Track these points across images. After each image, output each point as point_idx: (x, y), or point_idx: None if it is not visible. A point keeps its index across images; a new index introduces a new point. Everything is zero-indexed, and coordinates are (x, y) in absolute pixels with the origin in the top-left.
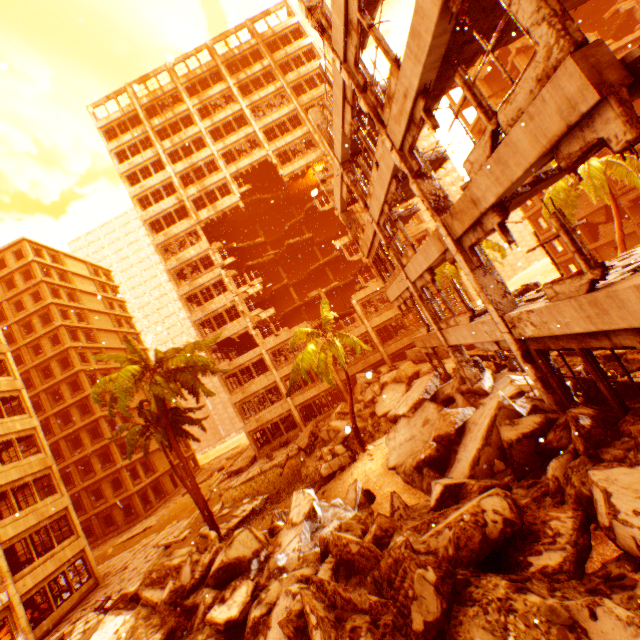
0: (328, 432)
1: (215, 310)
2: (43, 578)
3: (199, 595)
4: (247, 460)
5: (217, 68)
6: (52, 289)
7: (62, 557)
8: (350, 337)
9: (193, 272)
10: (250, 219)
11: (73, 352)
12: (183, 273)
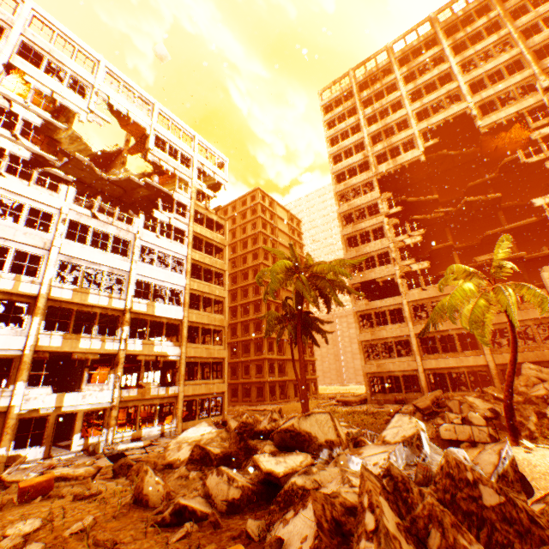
0: (460, 404)
1: (367, 253)
2: (197, 394)
3: (261, 443)
4: (356, 398)
5: (434, 35)
6: (263, 223)
7: (211, 388)
8: (534, 289)
9: (358, 220)
10: (427, 178)
11: (261, 267)
12: (350, 219)
